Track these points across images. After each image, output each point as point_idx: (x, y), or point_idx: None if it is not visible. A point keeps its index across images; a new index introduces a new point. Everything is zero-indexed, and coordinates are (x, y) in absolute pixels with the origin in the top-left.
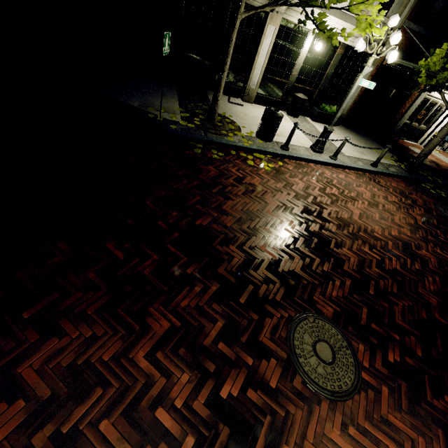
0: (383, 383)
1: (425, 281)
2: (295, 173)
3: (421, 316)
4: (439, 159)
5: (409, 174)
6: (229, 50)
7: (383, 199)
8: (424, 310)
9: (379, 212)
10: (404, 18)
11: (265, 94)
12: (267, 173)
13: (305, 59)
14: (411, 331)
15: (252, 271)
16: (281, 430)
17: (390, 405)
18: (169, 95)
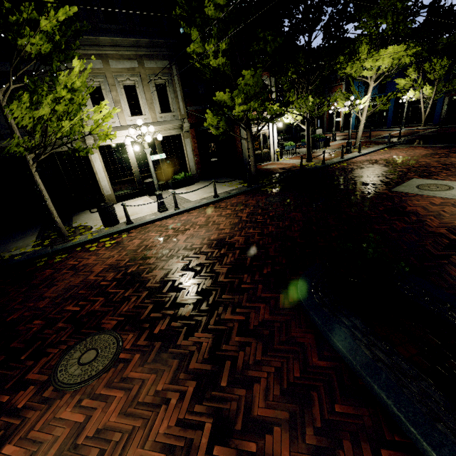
0: (138, 353)
1: (225, 259)
2: (136, 237)
3: (205, 286)
4: (288, 163)
5: (249, 188)
6: (40, 188)
7: (217, 217)
8: (211, 280)
9: (206, 228)
10: (184, 107)
11: (123, 192)
12: (106, 249)
13: (136, 158)
14: (189, 302)
15: (47, 330)
16: (11, 435)
17: (137, 365)
18: (29, 235)
